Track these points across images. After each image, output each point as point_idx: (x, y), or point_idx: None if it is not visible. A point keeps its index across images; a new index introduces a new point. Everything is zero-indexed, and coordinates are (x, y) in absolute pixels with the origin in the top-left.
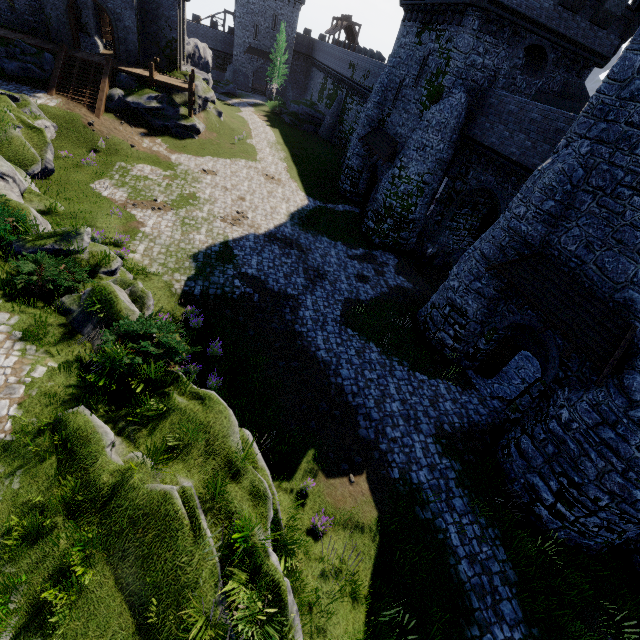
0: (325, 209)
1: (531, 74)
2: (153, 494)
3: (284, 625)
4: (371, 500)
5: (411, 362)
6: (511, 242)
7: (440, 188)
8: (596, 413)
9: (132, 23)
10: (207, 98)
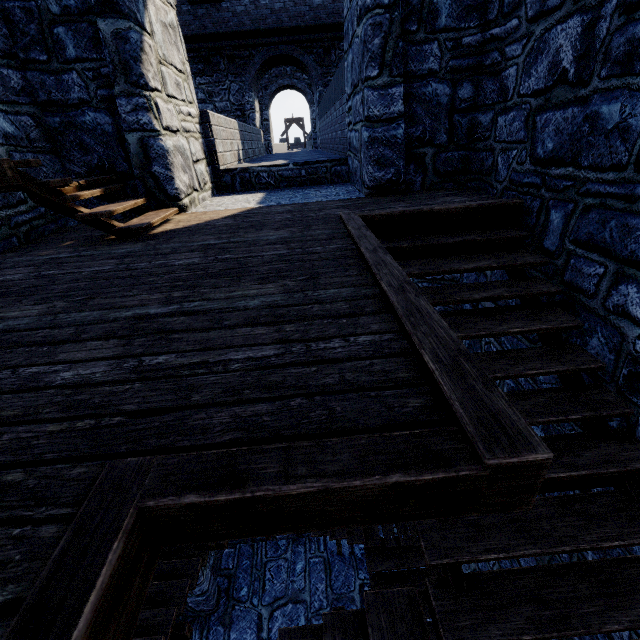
0: None
1: (314, 90)
2: None
3: None
4: None
5: None
6: None
7: None
8: None
9: None
10: None
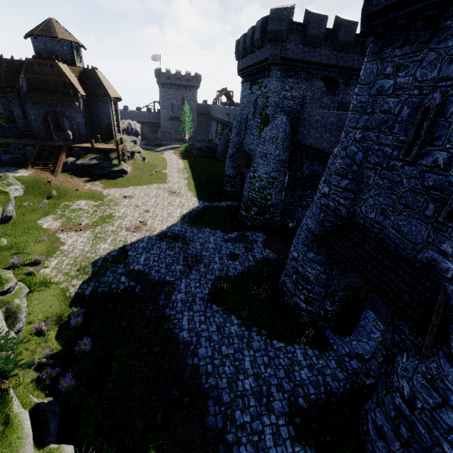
0: (211, 207)
1: (332, 94)
2: None
3: None
4: None
5: (269, 330)
6: (326, 216)
7: (285, 179)
8: (434, 390)
9: (81, 120)
10: (133, 151)
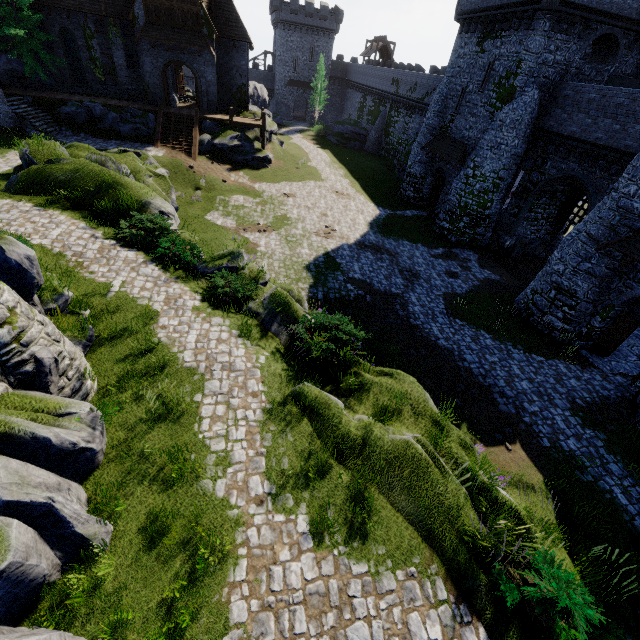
0: (396, 216)
1: (601, 61)
2: (396, 442)
3: (532, 542)
4: (532, 465)
5: (524, 346)
6: (622, 220)
7: (515, 182)
8: None
9: (213, 77)
10: (272, 131)
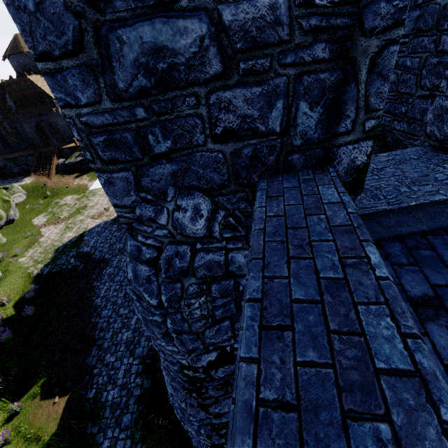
0: None
1: None
2: None
3: None
4: (59, 417)
5: None
6: None
7: None
8: None
9: (63, 123)
10: None
